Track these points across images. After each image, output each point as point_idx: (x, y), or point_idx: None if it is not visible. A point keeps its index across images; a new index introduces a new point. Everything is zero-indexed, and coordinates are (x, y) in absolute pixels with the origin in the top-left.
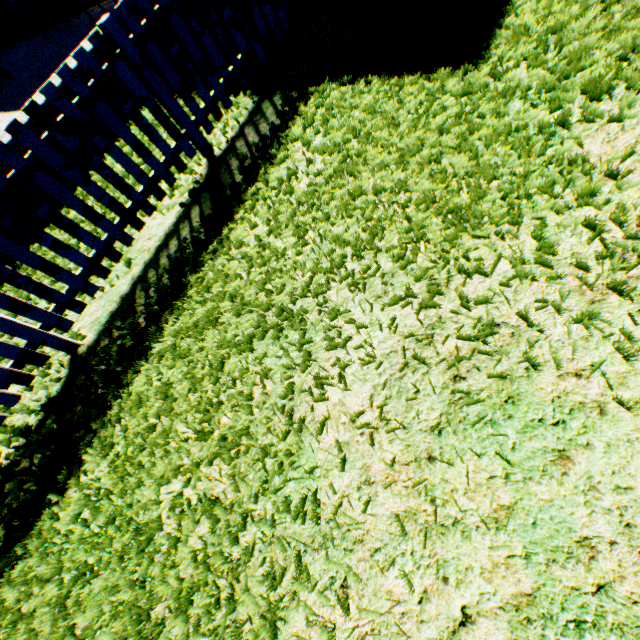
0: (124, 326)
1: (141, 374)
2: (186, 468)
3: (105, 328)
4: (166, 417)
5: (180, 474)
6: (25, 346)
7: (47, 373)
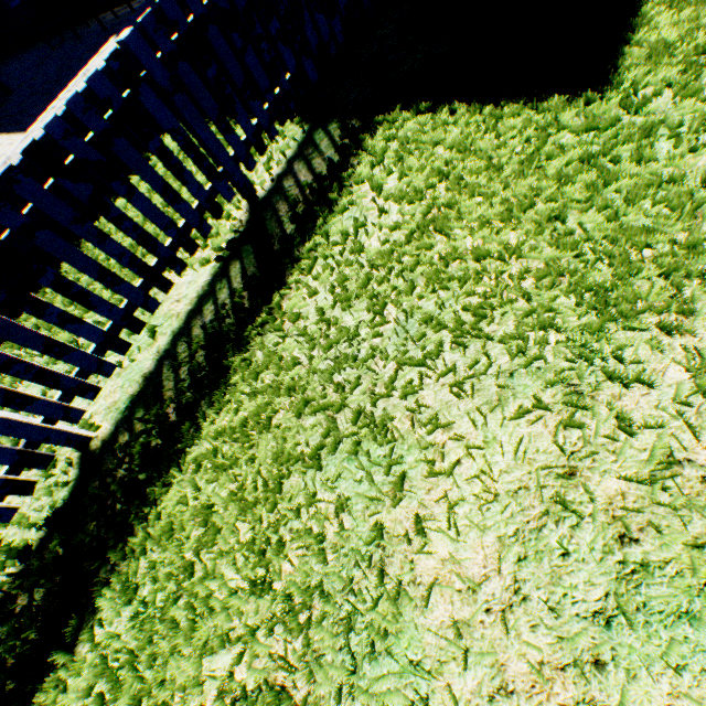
0: (148, 417)
1: (172, 489)
2: (237, 636)
3: (124, 417)
4: (207, 553)
5: (230, 644)
6: (23, 446)
7: (51, 473)
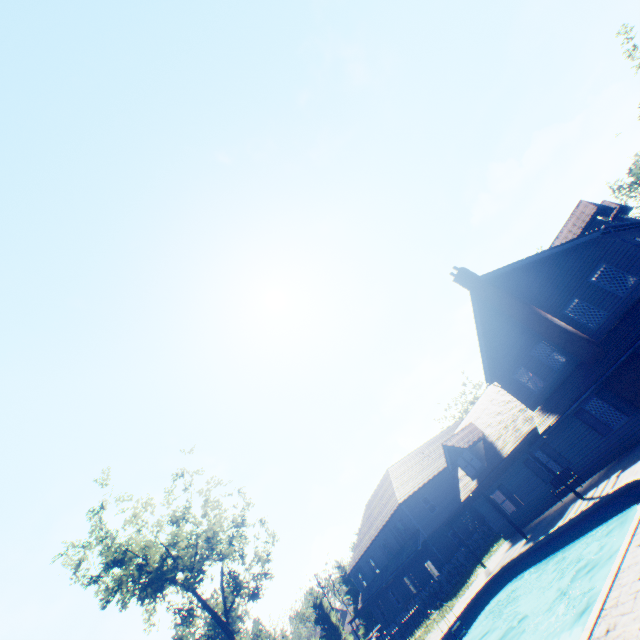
0: None
1: None
2: None
3: None
4: None
5: None
6: None
7: None
